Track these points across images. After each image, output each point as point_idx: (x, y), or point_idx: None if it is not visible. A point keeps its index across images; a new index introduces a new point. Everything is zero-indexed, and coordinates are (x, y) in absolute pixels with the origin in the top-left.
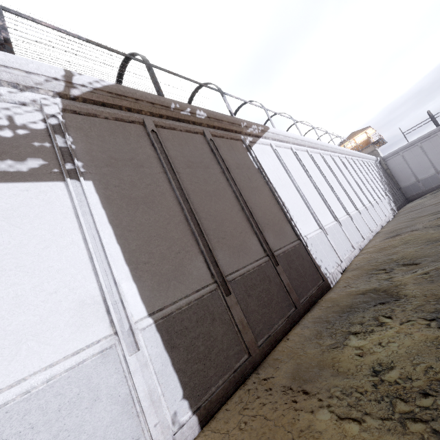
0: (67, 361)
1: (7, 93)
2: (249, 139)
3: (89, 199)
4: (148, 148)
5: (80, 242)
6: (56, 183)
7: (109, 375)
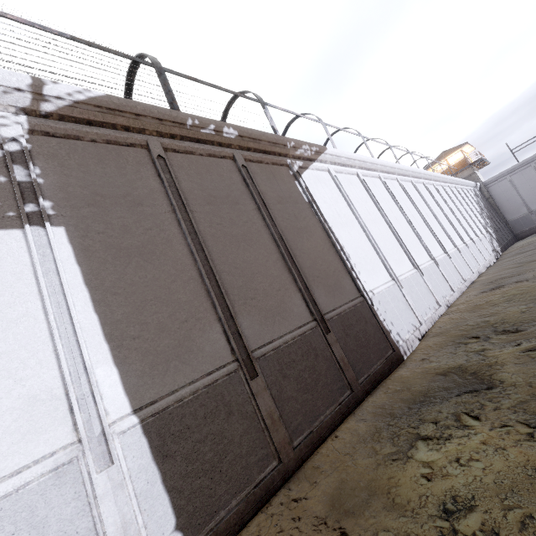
0: (1, 485)
1: None
2: (299, 164)
3: (55, 252)
4: (152, 180)
5: (38, 312)
6: (10, 232)
7: (64, 502)
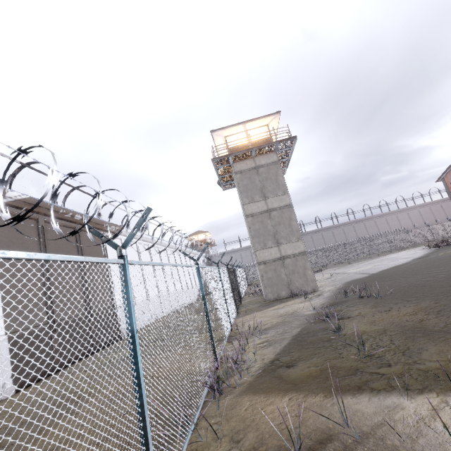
0: None
1: None
2: (107, 234)
3: None
4: (35, 237)
5: None
6: None
7: None
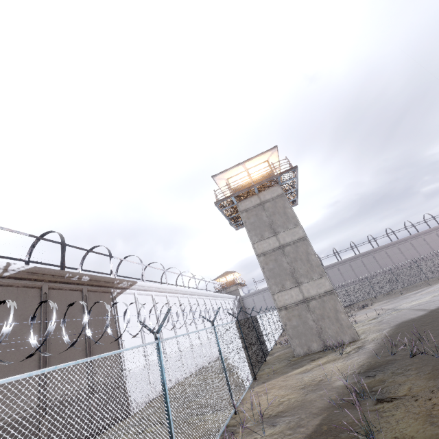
0: None
1: None
2: (118, 291)
3: None
4: (37, 306)
5: None
6: None
7: None
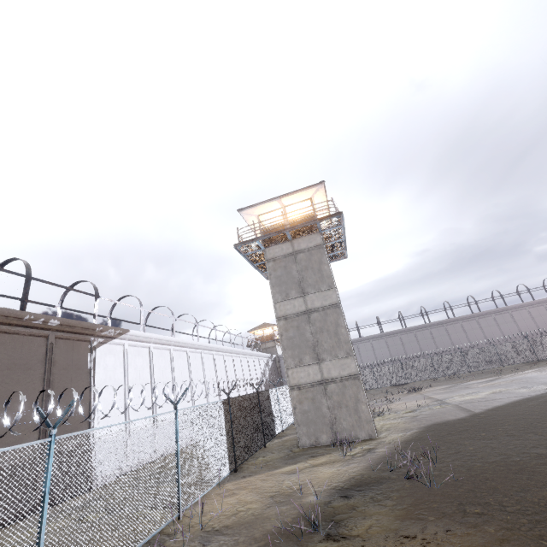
0: None
1: None
2: (100, 340)
3: None
4: None
5: None
6: None
7: None
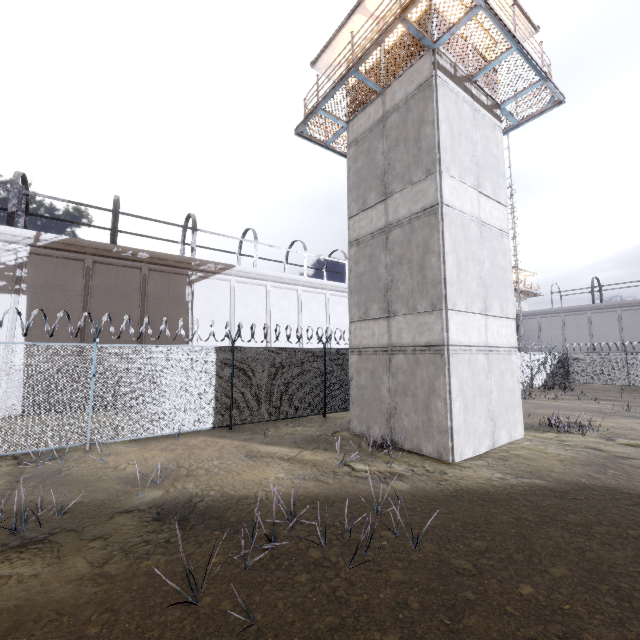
0: None
1: (2, 246)
2: (200, 275)
3: (19, 305)
4: (79, 278)
5: (6, 324)
6: (8, 295)
7: None
